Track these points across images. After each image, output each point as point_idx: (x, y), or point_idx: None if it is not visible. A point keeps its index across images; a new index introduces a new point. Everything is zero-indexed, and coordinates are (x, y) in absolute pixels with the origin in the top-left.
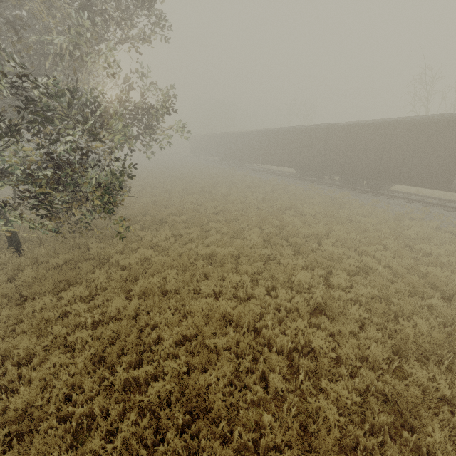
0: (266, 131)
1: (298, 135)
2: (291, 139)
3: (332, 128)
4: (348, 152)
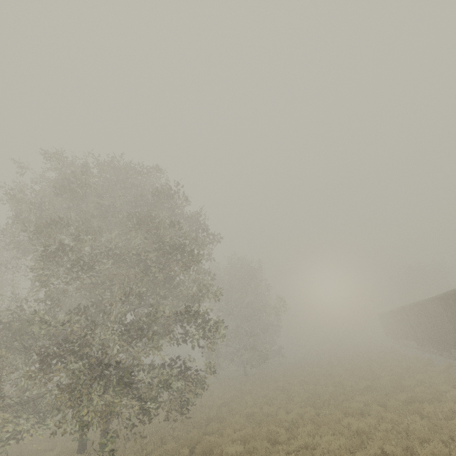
0: (437, 296)
1: None
2: None
3: None
4: None
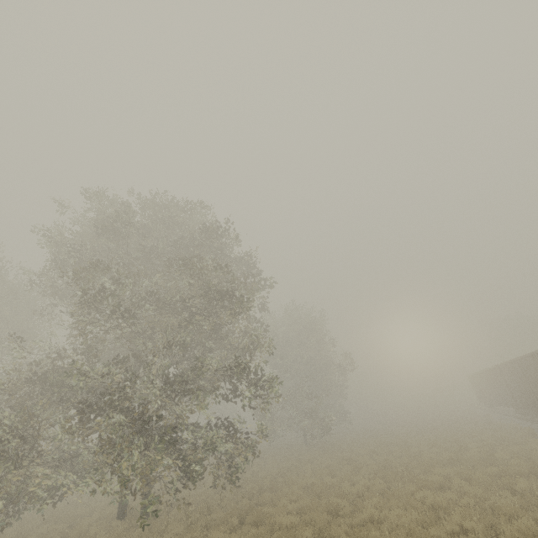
0: (537, 351)
1: None
2: None
3: None
4: None
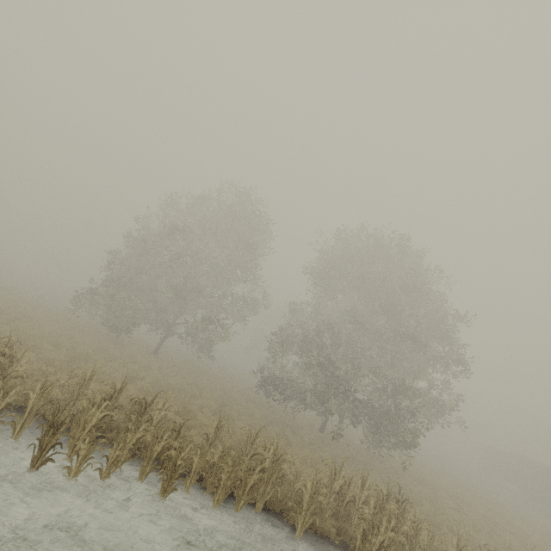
0: None
1: None
2: None
3: None
4: None
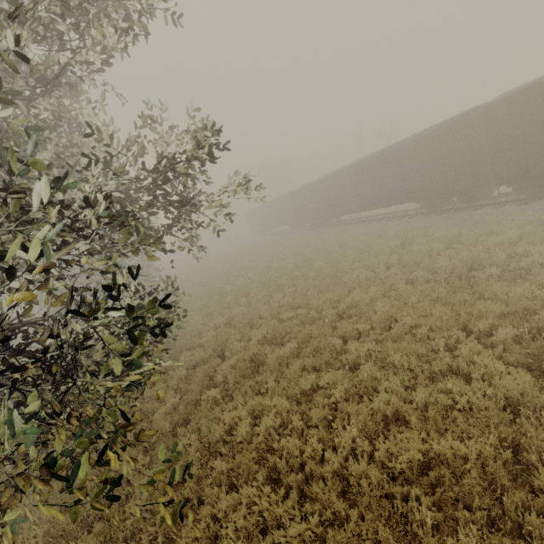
0: (351, 166)
1: (409, 152)
2: (398, 161)
3: (470, 117)
4: (526, 138)
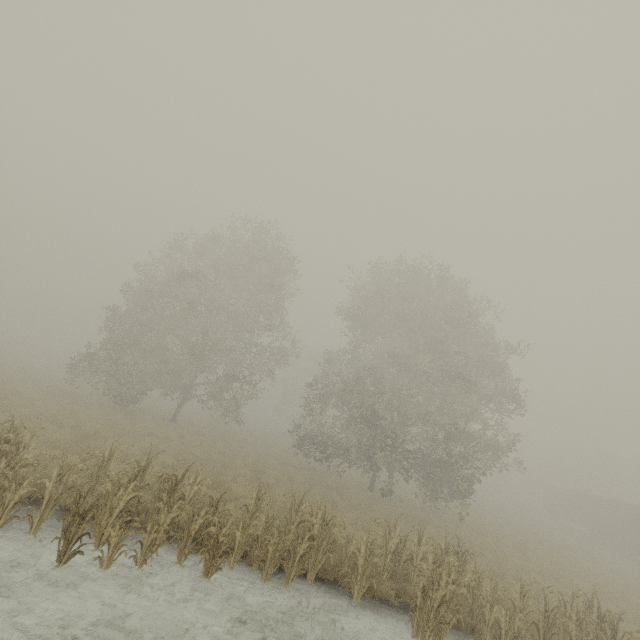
0: None
1: None
2: None
3: None
4: None
